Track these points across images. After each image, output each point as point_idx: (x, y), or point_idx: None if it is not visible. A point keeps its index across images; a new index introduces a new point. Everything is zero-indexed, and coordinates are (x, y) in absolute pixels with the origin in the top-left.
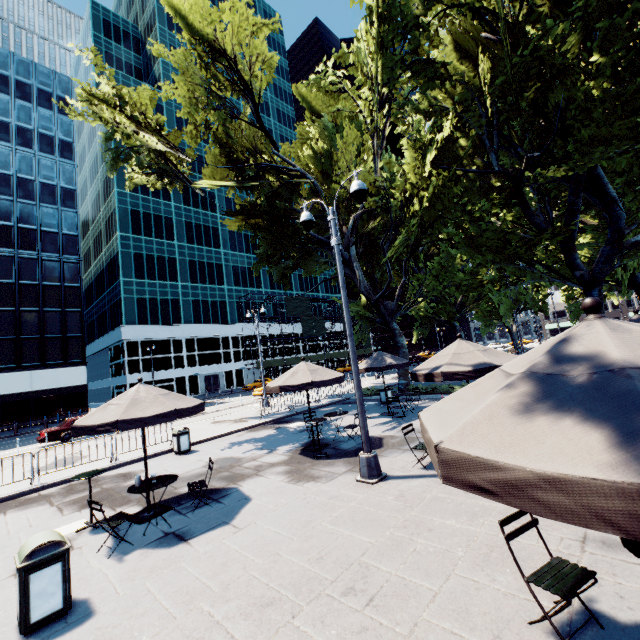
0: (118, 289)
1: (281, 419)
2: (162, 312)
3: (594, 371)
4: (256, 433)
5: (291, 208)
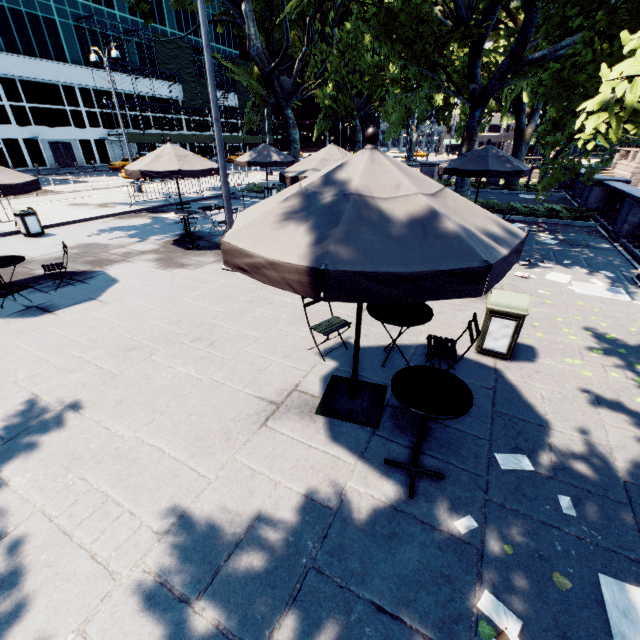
0: None
1: (156, 208)
2: None
3: (338, 194)
4: (126, 221)
5: None
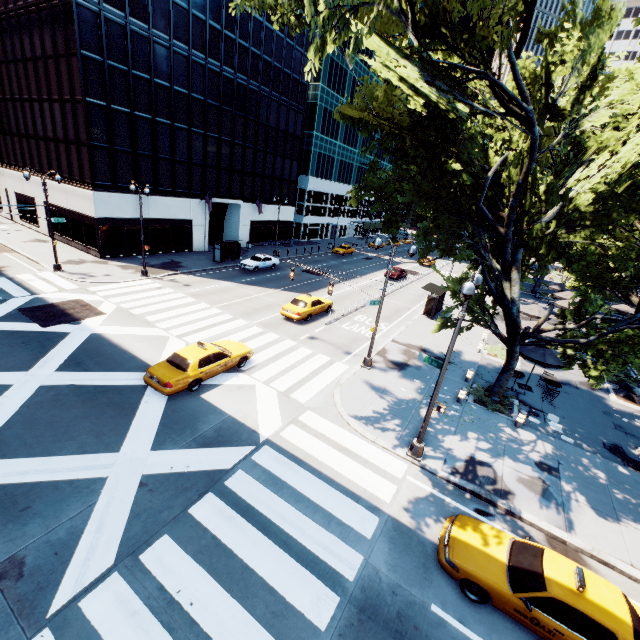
0: (307, 140)
1: None
2: (326, 168)
3: None
4: None
5: None
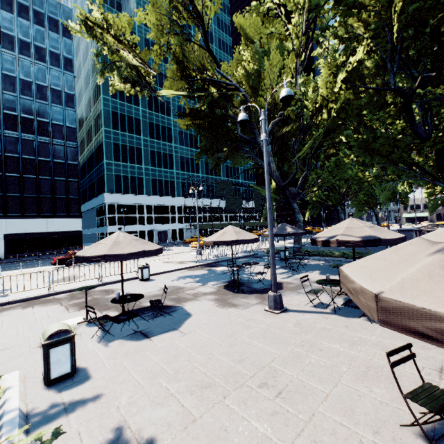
0: (102, 168)
1: (210, 264)
2: (131, 186)
3: None
4: (193, 272)
5: (226, 114)
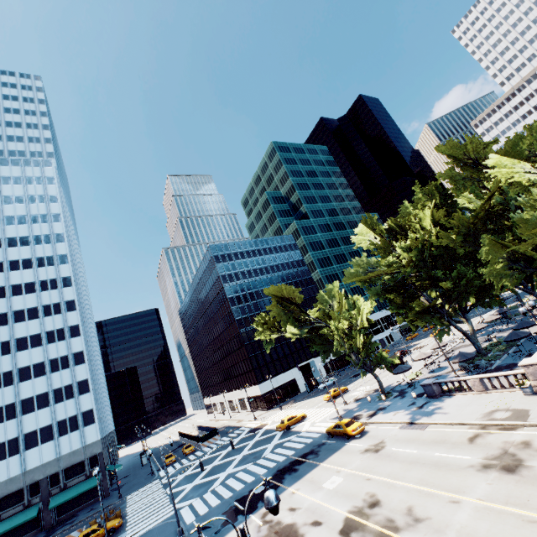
0: None
1: None
2: None
3: None
4: None
5: None
